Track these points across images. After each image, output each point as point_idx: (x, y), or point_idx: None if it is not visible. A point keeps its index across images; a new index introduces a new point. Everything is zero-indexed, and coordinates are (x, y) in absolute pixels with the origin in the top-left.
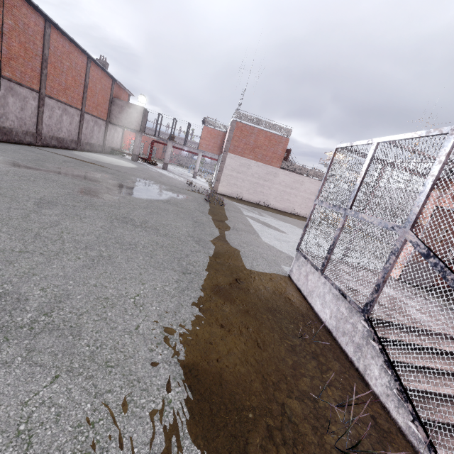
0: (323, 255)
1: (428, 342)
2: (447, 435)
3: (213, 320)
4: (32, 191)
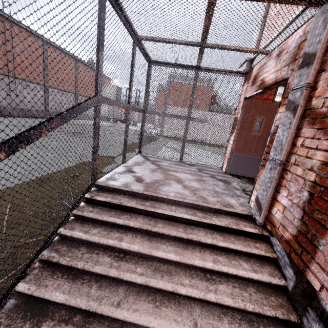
0: (161, 157)
1: (143, 205)
2: (63, 277)
3: (0, 193)
4: None
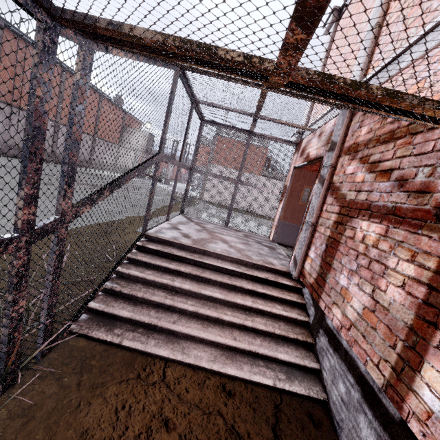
0: (206, 220)
1: (192, 256)
2: (125, 303)
3: None
4: None
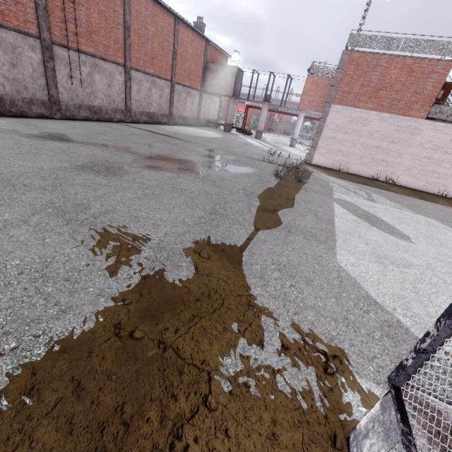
0: None
1: None
2: None
3: None
4: (5, 166)
